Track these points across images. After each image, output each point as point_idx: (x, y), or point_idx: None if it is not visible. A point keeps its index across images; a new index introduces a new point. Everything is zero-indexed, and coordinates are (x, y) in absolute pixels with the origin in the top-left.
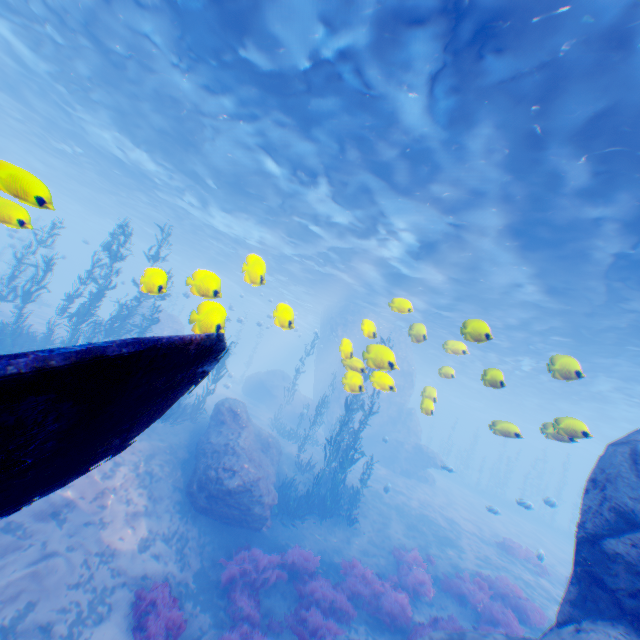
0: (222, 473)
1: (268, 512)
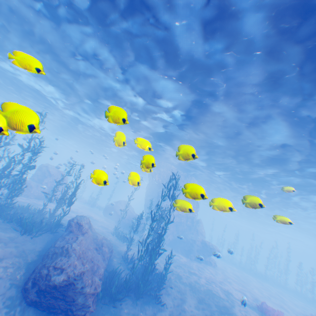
0: (52, 271)
1: (89, 300)
